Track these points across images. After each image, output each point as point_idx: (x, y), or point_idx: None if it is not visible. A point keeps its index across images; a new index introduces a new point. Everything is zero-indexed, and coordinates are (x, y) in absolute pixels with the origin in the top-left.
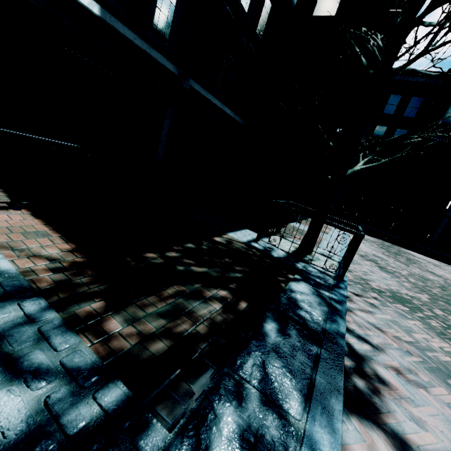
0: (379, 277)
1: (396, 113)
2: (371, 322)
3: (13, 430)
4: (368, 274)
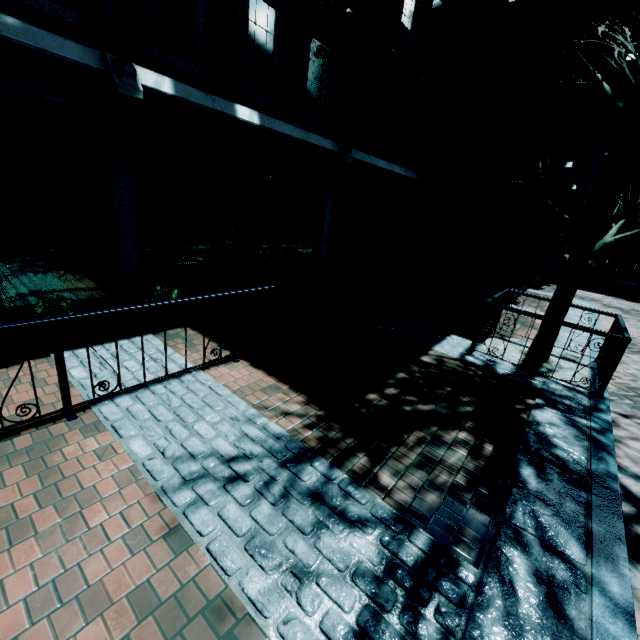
0: None
1: None
2: None
3: (375, 561)
4: (638, 379)
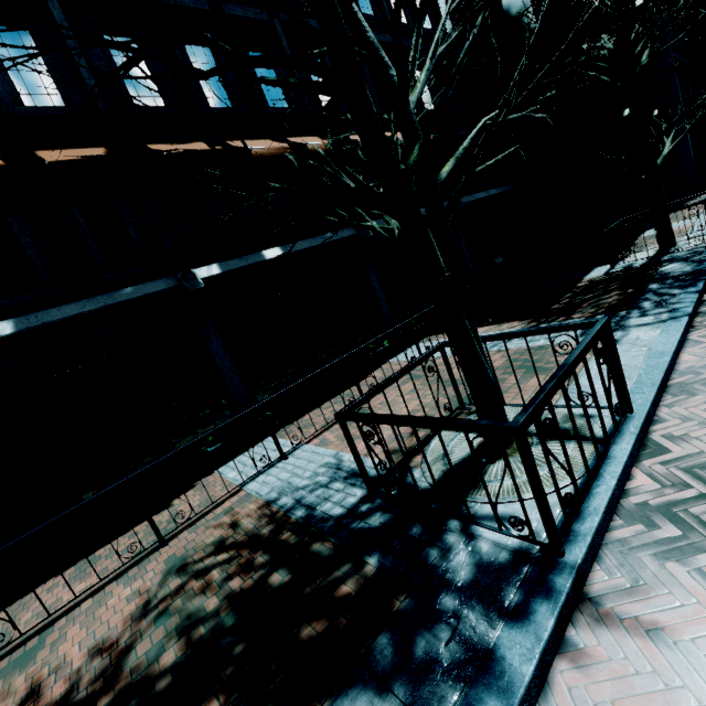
0: None
1: None
2: None
3: None
4: None
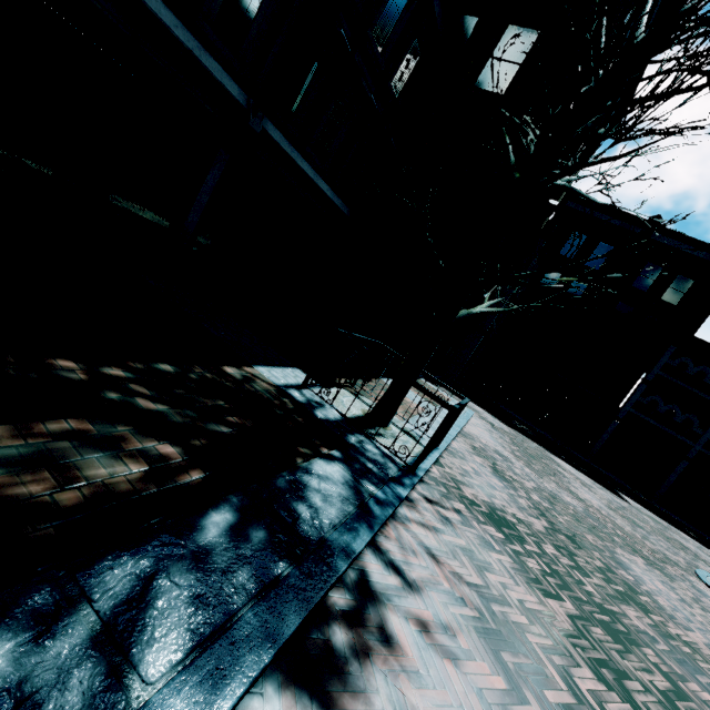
0: (484, 484)
1: (576, 258)
2: (428, 544)
3: None
4: (468, 475)
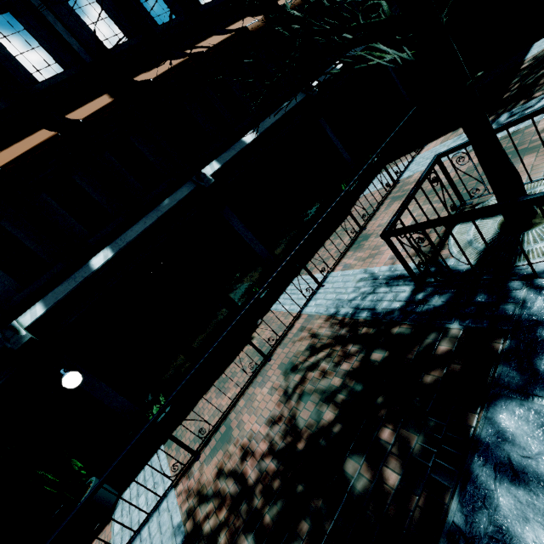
0: None
1: None
2: None
3: None
4: None
